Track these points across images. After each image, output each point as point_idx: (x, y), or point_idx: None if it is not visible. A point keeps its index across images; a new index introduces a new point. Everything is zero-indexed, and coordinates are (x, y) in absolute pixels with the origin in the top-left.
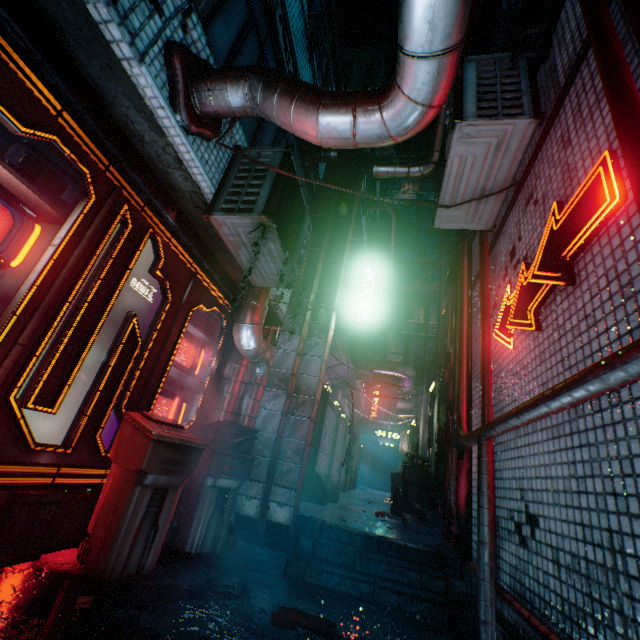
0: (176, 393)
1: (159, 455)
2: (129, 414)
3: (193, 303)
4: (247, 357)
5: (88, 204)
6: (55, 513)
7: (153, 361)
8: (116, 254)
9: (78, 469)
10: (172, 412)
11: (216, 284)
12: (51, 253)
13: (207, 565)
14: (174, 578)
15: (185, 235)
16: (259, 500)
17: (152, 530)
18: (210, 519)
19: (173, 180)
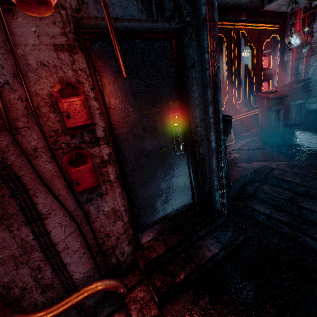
0: (266, 79)
1: (273, 102)
2: (257, 94)
3: (261, 43)
4: (295, 49)
5: (225, 44)
6: (250, 122)
7: (256, 75)
8: (235, 51)
9: (249, 112)
10: (266, 86)
11: (268, 23)
12: (225, 66)
13: (299, 126)
14: (289, 130)
15: (250, 18)
16: (316, 103)
17: (277, 120)
18: (295, 114)
19: (240, 4)
